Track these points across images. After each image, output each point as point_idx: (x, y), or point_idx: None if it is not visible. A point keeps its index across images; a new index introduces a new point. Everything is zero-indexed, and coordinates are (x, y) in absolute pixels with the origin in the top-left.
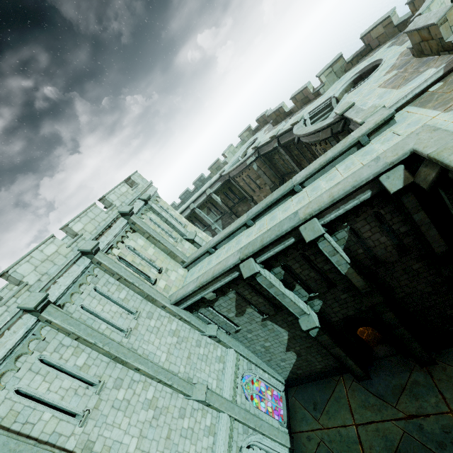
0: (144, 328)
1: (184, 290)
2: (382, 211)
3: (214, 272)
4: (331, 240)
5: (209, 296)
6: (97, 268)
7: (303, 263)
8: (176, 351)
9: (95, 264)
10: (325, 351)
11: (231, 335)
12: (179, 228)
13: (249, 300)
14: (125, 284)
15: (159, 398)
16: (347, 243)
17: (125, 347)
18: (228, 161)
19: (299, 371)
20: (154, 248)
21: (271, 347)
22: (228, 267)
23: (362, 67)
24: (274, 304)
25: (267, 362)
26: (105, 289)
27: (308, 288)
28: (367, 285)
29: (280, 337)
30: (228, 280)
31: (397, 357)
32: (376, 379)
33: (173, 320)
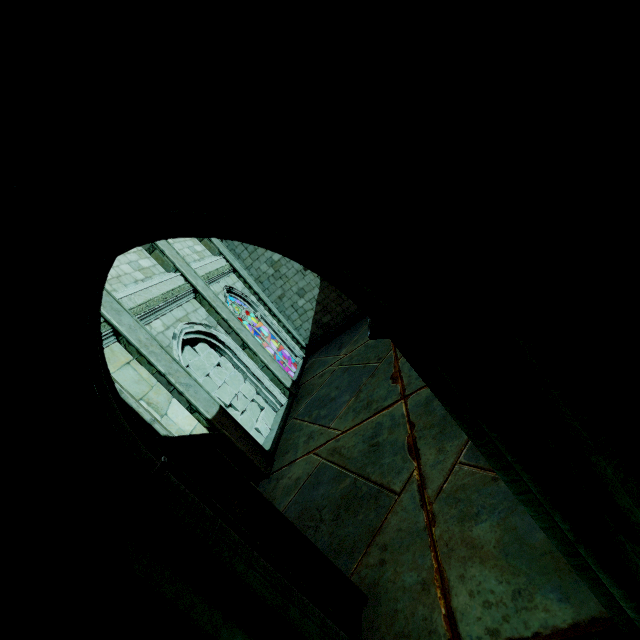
0: None
1: None
2: None
3: None
4: None
5: None
6: None
7: None
8: None
9: None
10: None
11: (225, 244)
12: None
13: None
14: None
15: None
16: None
17: None
18: None
19: (326, 317)
20: None
21: (282, 262)
22: None
23: None
24: None
25: (278, 303)
26: None
27: None
28: None
29: None
30: None
31: None
32: None
33: None
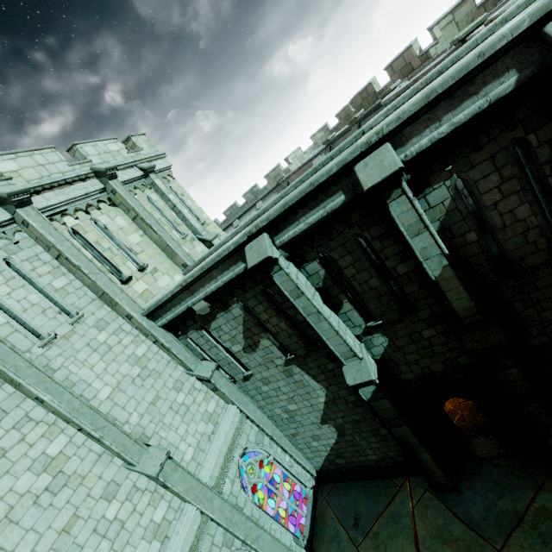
0: (84, 340)
1: (163, 294)
2: (533, 139)
3: (206, 261)
4: (416, 201)
5: (199, 307)
6: (23, 233)
7: (359, 257)
8: (133, 388)
9: (21, 225)
10: (384, 432)
11: (238, 385)
12: (192, 221)
13: (265, 323)
14: (69, 269)
15: (72, 457)
16: (448, 216)
17: (24, 358)
18: (291, 168)
19: (340, 460)
20: (142, 237)
21: (298, 412)
22: (225, 250)
23: (503, 3)
24: (305, 335)
25: (290, 438)
26: (28, 267)
27: (366, 312)
28: (477, 309)
29: (313, 398)
30: (228, 278)
31: (511, 461)
32: (469, 493)
33: (143, 342)
